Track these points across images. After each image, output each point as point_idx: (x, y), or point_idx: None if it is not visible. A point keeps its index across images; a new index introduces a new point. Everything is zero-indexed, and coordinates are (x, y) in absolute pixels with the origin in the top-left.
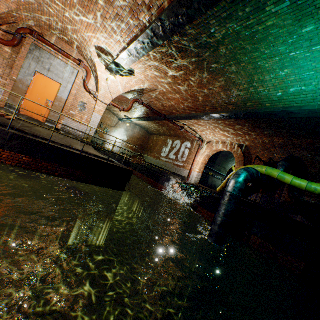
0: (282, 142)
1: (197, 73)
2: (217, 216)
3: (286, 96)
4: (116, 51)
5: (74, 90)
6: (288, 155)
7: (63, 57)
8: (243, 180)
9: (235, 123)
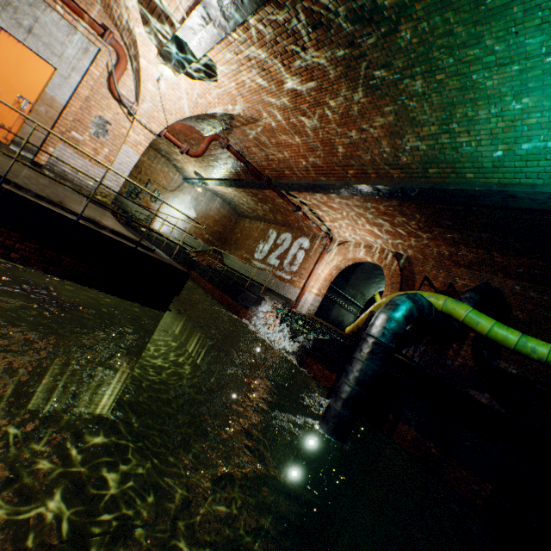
0: (474, 257)
1: (343, 88)
2: (342, 383)
3: (510, 160)
4: (180, 10)
5: (85, 89)
6: (481, 282)
7: (67, 10)
8: (403, 316)
9: (397, 211)
